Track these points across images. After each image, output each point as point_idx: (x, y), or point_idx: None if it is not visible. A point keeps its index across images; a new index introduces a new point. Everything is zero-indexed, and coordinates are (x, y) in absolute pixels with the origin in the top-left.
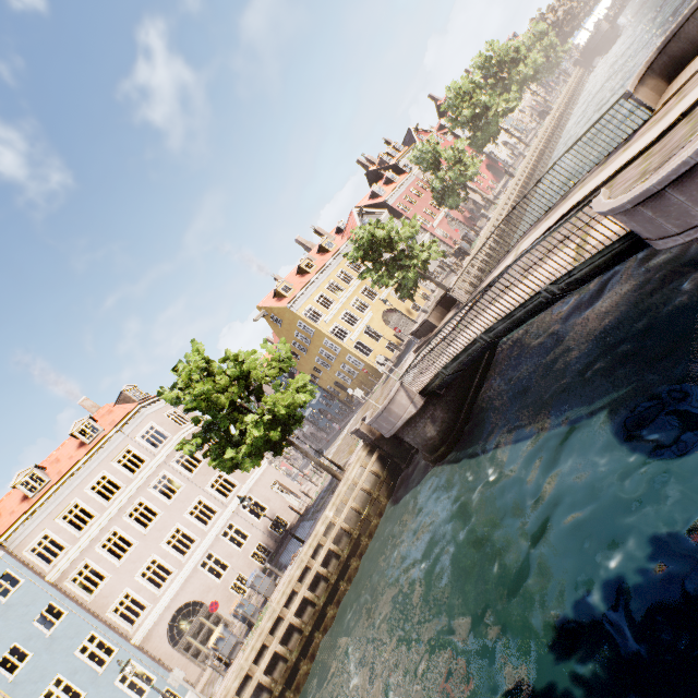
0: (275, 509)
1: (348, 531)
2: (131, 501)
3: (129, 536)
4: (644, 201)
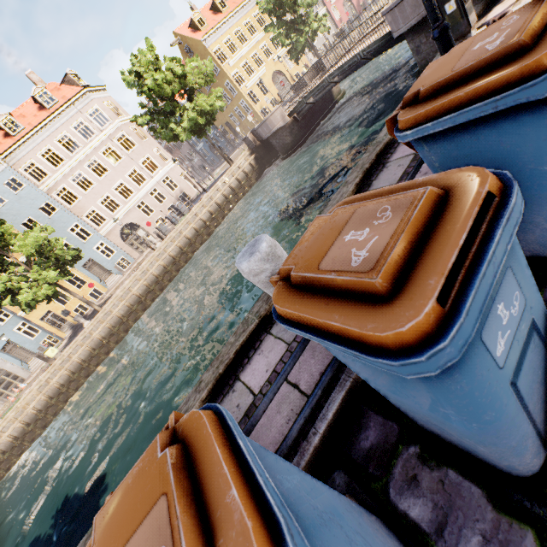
0: (183, 188)
1: (233, 189)
2: (88, 157)
3: (90, 178)
4: (390, 12)
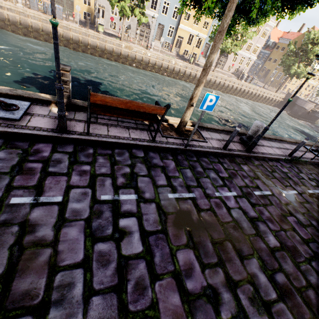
0: (247, 70)
1: (269, 99)
2: None
3: None
4: None
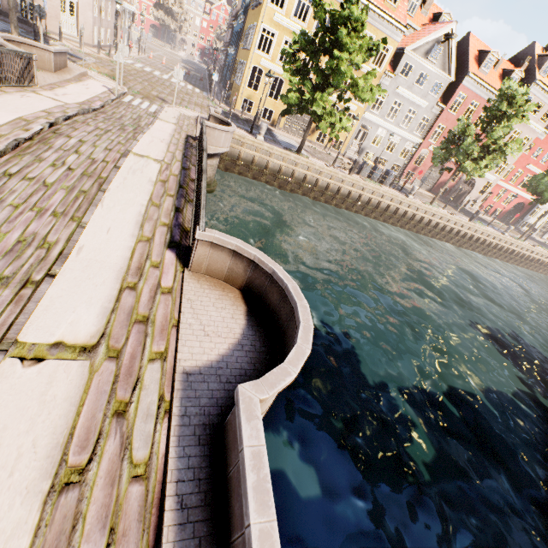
0: (38, 0)
1: None
2: None
3: None
4: None
